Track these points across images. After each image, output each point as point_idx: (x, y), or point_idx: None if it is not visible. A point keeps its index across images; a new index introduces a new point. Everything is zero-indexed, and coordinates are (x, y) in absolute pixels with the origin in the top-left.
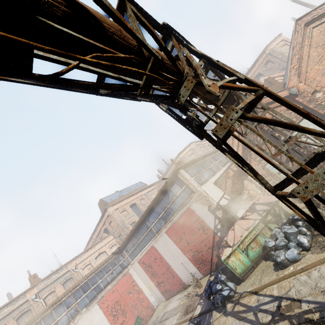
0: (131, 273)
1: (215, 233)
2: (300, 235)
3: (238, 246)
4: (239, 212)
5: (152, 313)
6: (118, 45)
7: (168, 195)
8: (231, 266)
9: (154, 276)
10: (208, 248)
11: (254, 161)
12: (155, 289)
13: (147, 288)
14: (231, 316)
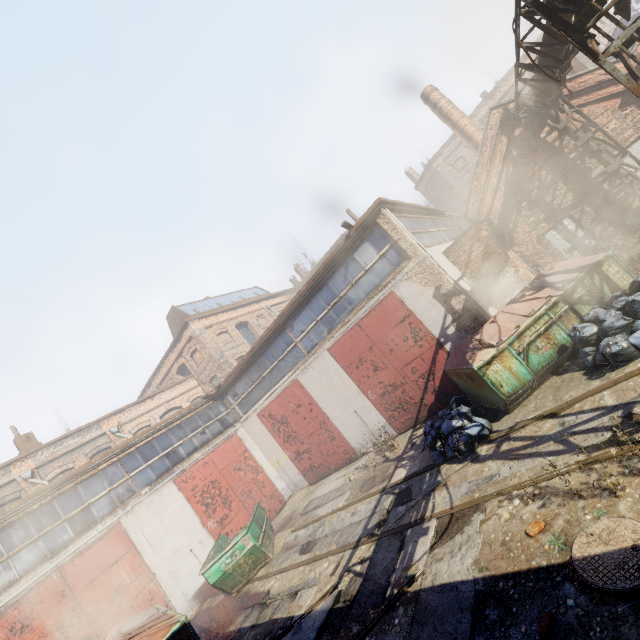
0: (241, 436)
1: (440, 345)
2: None
3: (511, 343)
4: (491, 310)
5: (280, 507)
6: None
7: (347, 269)
8: (492, 381)
9: (290, 441)
10: (419, 377)
11: (523, 223)
12: (288, 467)
13: (272, 466)
14: (494, 459)
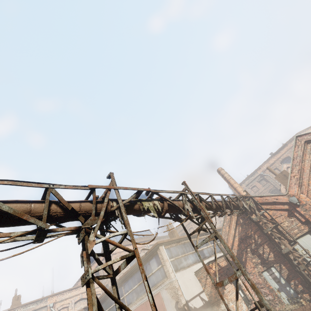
0: None
1: None
2: None
3: None
4: None
5: None
6: (24, 220)
7: (146, 268)
8: None
9: None
10: None
11: (249, 261)
12: None
13: None
14: None
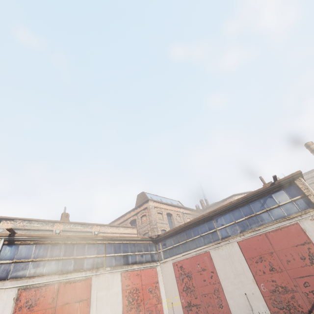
0: (158, 271)
1: None
2: None
3: None
4: None
5: None
6: None
7: (265, 200)
8: None
9: (187, 291)
10: (310, 291)
11: None
12: (178, 310)
13: (167, 303)
14: None
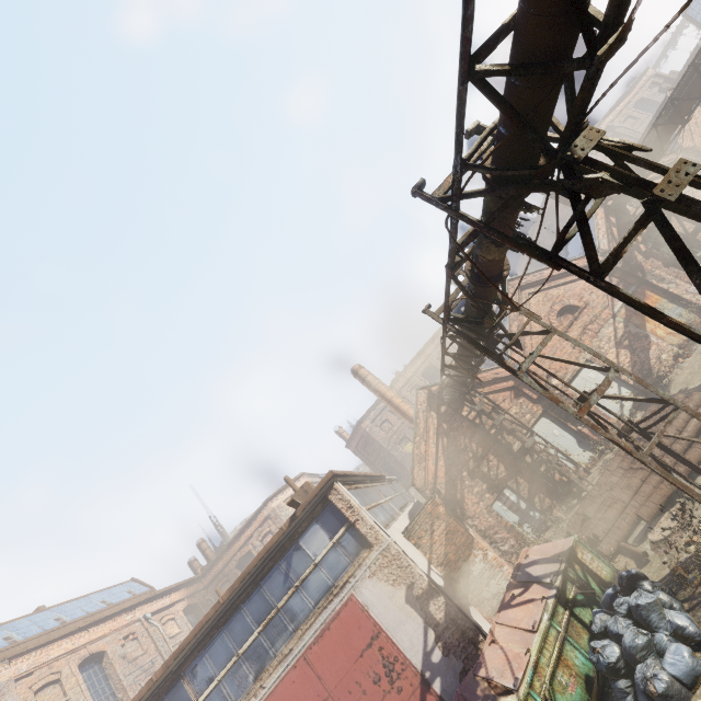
0: None
1: (426, 683)
2: (667, 609)
3: (531, 682)
4: (473, 612)
5: None
6: None
7: (290, 562)
8: None
9: None
10: None
11: (470, 494)
12: None
13: None
14: None
